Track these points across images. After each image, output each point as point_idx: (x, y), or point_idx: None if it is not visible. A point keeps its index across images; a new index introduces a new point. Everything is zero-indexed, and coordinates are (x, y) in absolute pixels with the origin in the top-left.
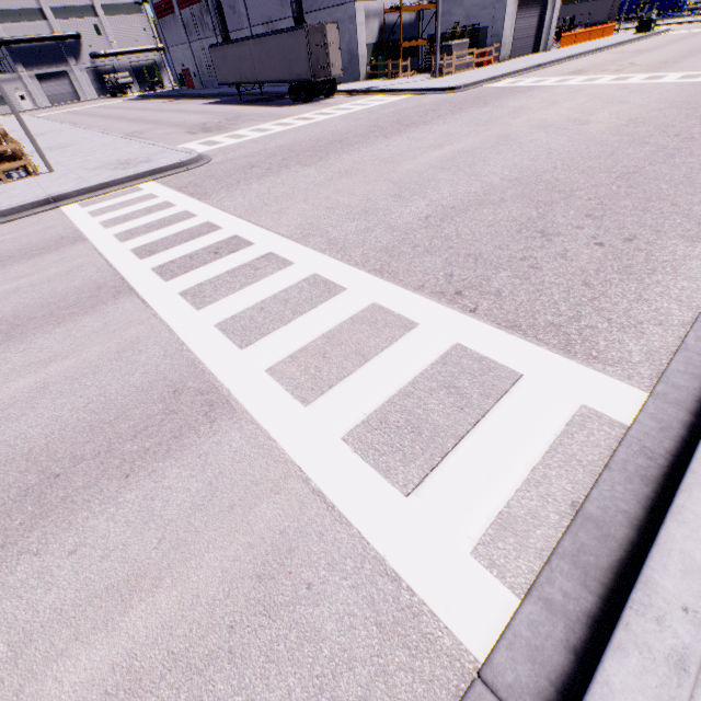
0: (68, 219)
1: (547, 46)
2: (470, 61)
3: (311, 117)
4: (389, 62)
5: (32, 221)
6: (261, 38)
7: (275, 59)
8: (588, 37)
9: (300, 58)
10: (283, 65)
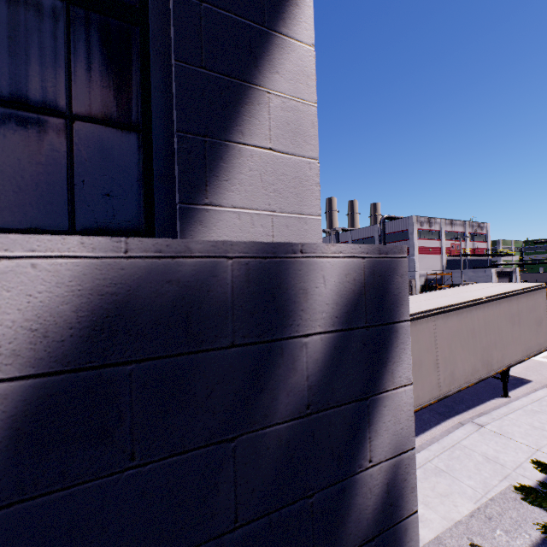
0: None
1: None
2: None
3: None
4: None
5: None
6: None
7: None
8: None
9: None
10: None
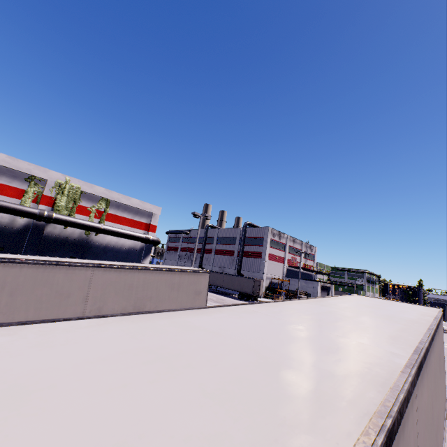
0: None
1: None
2: None
3: None
4: (275, 295)
5: None
6: (231, 275)
7: (235, 283)
8: None
9: (248, 286)
10: (238, 285)
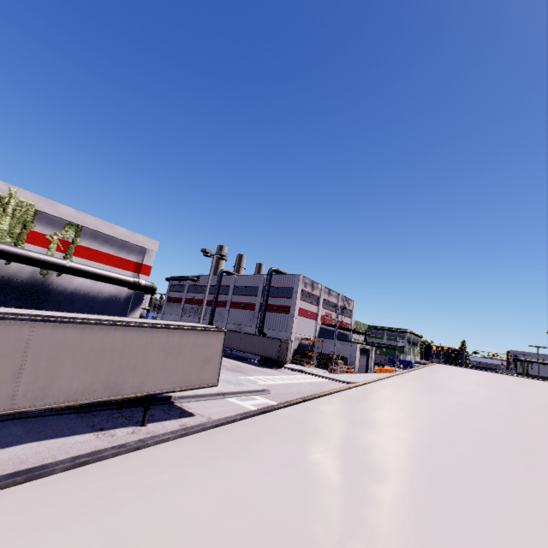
0: (244, 406)
1: (371, 371)
2: (344, 370)
3: (289, 378)
4: (305, 359)
5: (224, 402)
6: (251, 335)
7: (256, 345)
8: (385, 371)
9: (273, 349)
10: (260, 348)
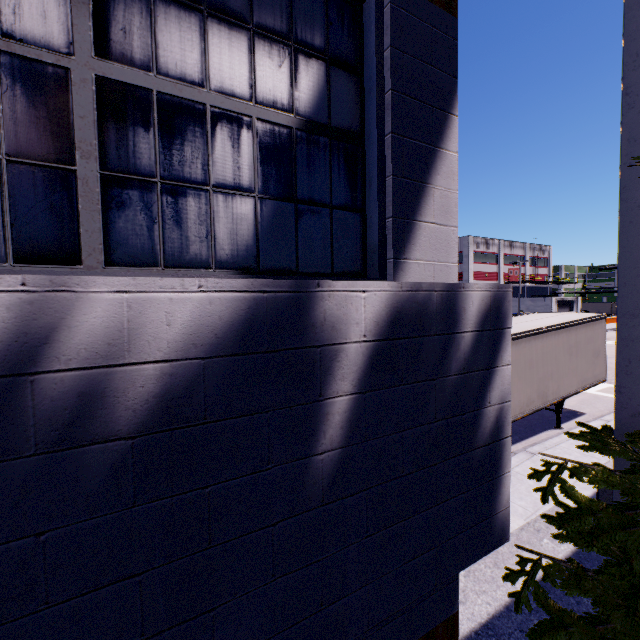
0: None
1: None
2: None
3: None
4: None
5: None
6: None
7: None
8: None
9: None
10: None
